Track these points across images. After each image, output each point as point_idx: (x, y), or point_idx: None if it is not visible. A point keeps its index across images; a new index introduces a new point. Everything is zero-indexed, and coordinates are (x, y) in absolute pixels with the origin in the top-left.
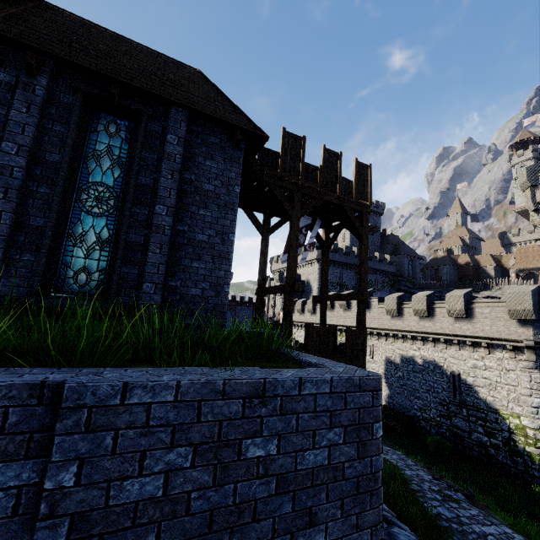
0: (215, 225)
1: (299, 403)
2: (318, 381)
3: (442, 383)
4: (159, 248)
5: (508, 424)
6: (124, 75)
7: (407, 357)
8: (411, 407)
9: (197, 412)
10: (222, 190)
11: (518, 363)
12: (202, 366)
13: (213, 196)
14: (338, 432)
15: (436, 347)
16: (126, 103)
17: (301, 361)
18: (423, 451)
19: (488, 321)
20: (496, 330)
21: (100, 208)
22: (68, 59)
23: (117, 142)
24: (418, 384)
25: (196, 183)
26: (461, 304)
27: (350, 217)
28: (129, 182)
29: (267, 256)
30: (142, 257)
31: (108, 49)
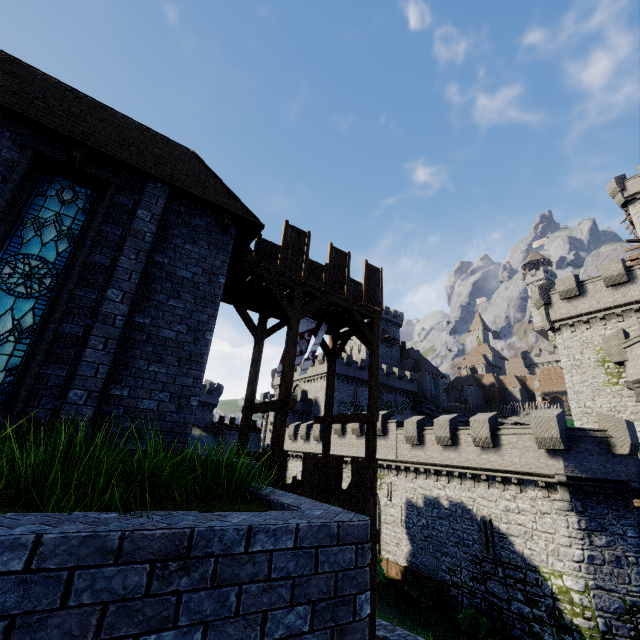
0: (188, 320)
1: (245, 567)
2: (277, 530)
3: (473, 532)
4: (104, 343)
5: (550, 587)
6: (94, 140)
7: (432, 498)
8: (438, 567)
9: (64, 589)
10: (202, 278)
11: (553, 503)
12: (110, 511)
13: (189, 284)
14: (303, 612)
15: (463, 484)
16: (91, 169)
17: (272, 502)
18: (454, 634)
19: (516, 452)
20: (526, 462)
21: (28, 287)
22: (22, 113)
23: (71, 211)
24: (446, 535)
25: (169, 268)
26: (487, 430)
27: (359, 322)
28: (77, 258)
29: (259, 365)
30: (76, 354)
31: (82, 113)
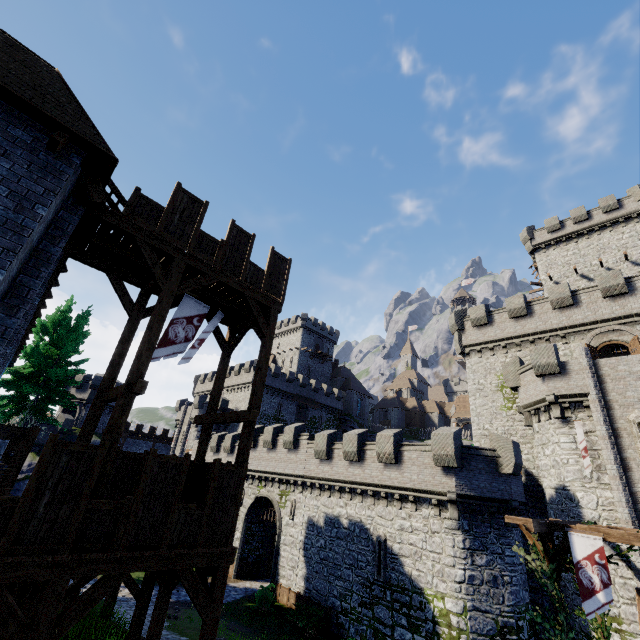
0: None
1: None
2: None
3: (367, 553)
4: None
5: (432, 610)
6: None
7: (333, 516)
8: (330, 592)
9: None
10: (6, 201)
11: (443, 522)
12: None
13: None
14: None
15: (364, 502)
16: None
17: None
18: None
19: (415, 468)
20: (423, 479)
21: None
22: None
23: None
24: (341, 556)
25: None
26: (391, 445)
27: (253, 310)
28: None
29: (128, 346)
30: None
31: None
